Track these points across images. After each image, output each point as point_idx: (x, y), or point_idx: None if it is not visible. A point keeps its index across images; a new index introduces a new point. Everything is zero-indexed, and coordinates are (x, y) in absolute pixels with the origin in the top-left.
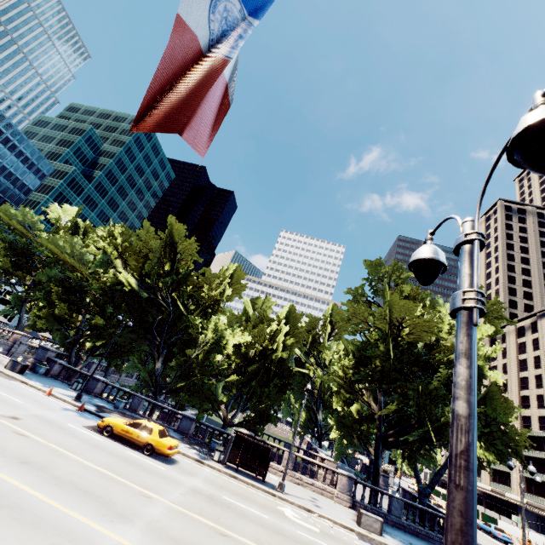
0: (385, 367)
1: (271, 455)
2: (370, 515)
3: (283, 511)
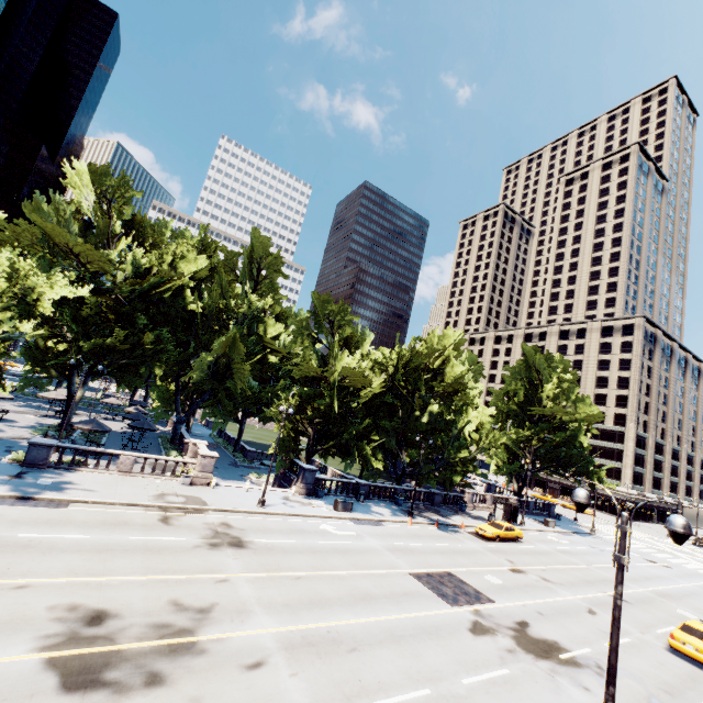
0: (561, 442)
1: (513, 507)
2: (552, 520)
3: (552, 539)
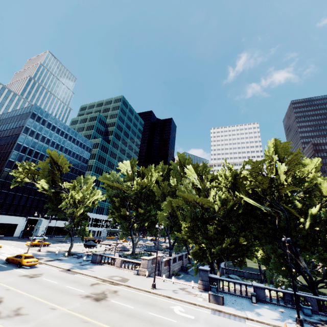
0: None
1: None
2: None
3: None
